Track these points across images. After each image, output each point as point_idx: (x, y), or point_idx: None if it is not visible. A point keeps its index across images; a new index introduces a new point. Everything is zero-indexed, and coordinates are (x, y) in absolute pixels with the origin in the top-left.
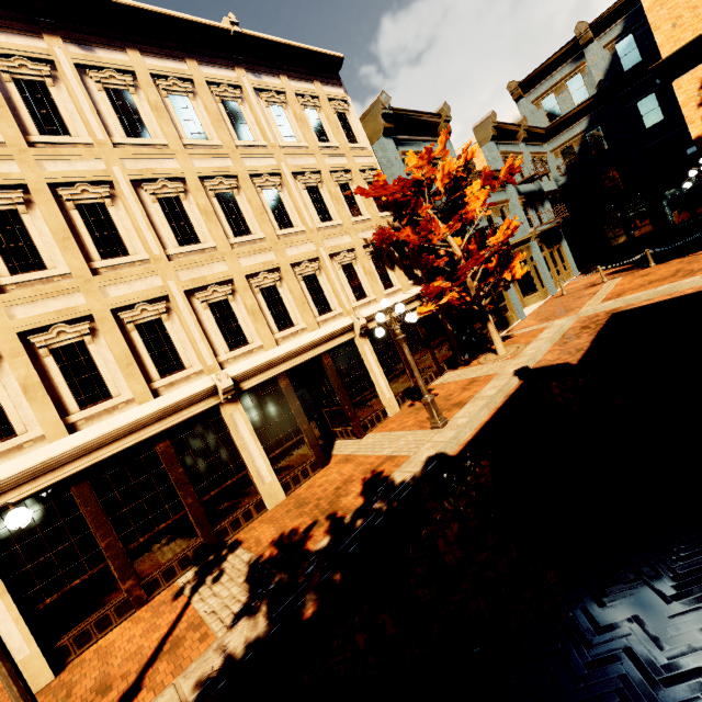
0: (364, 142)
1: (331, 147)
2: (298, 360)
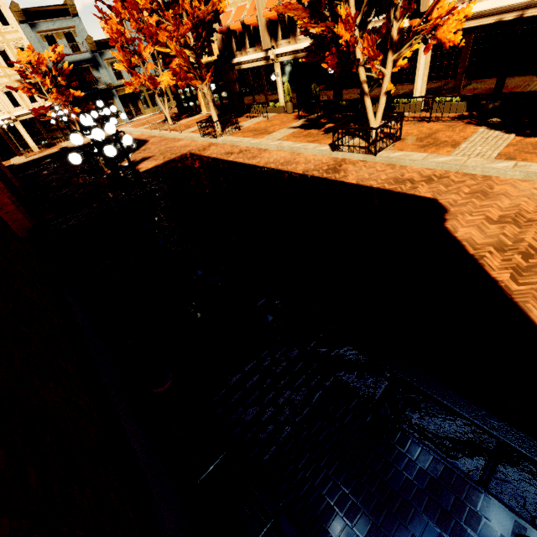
0: (14, 23)
1: None
2: None
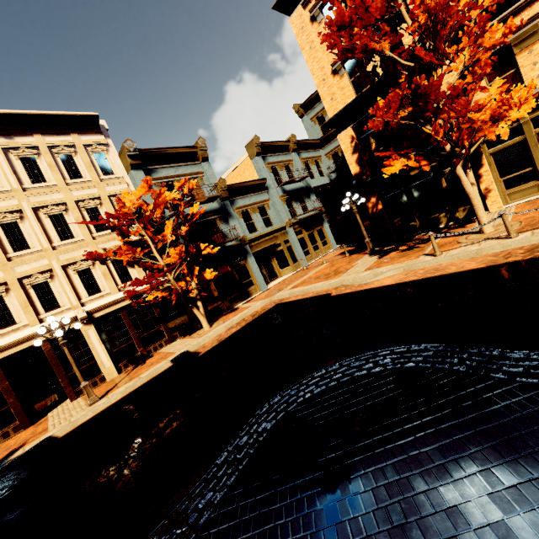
0: (121, 172)
1: (84, 181)
2: (13, 350)
